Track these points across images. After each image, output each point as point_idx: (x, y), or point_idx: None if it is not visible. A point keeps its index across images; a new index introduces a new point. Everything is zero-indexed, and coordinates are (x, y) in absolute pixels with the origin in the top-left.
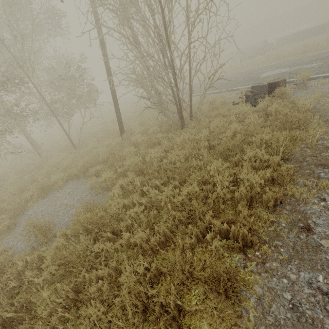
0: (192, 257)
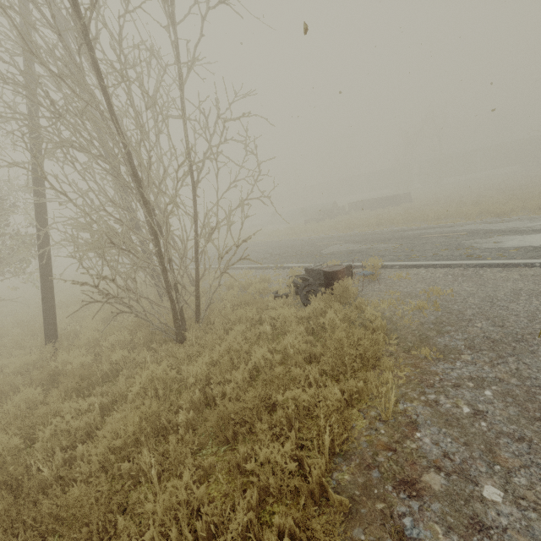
0: None
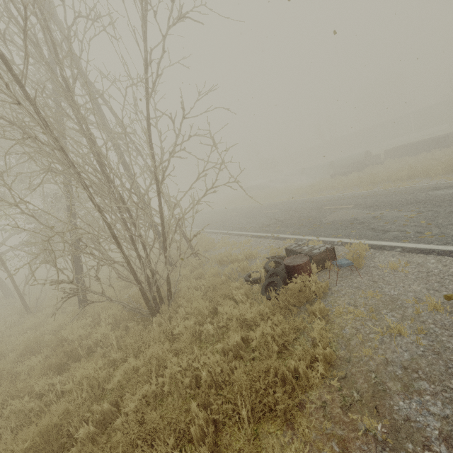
0: None
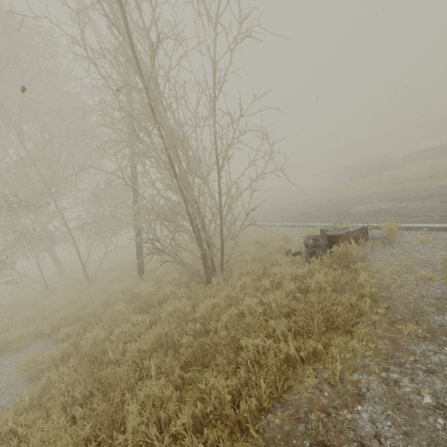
0: None
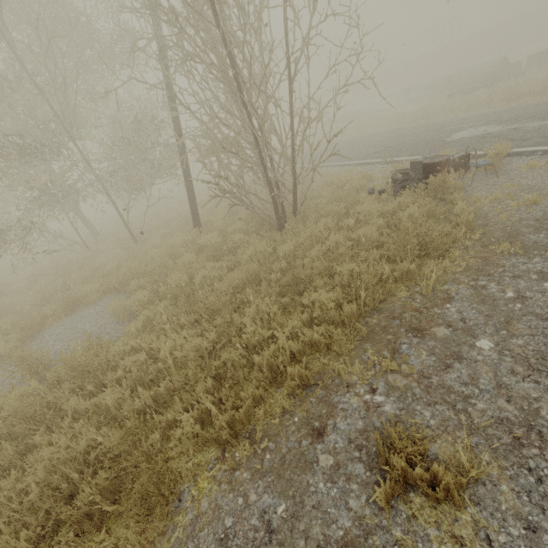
0: (160, 440)
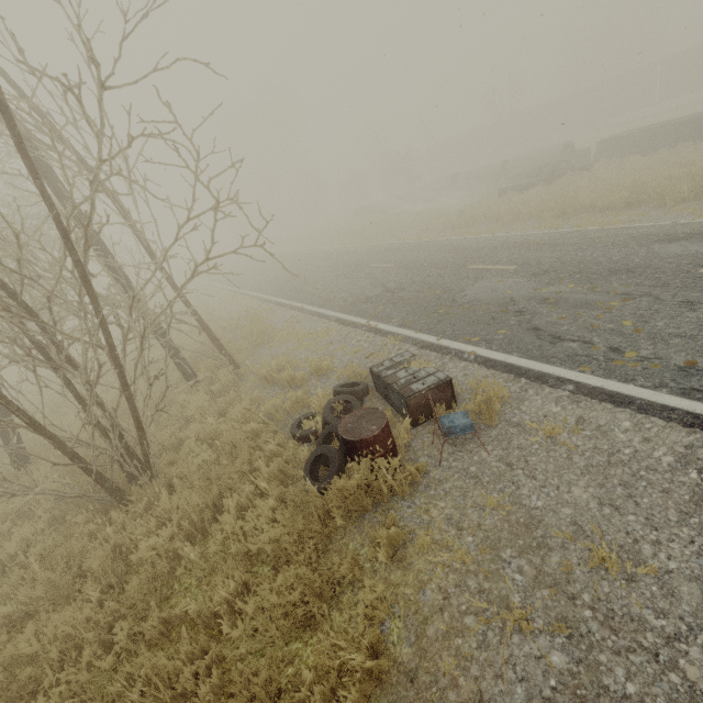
0: None
